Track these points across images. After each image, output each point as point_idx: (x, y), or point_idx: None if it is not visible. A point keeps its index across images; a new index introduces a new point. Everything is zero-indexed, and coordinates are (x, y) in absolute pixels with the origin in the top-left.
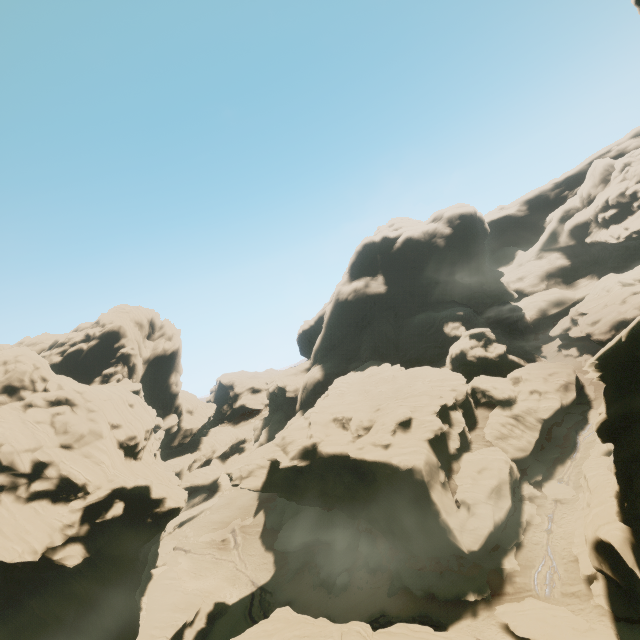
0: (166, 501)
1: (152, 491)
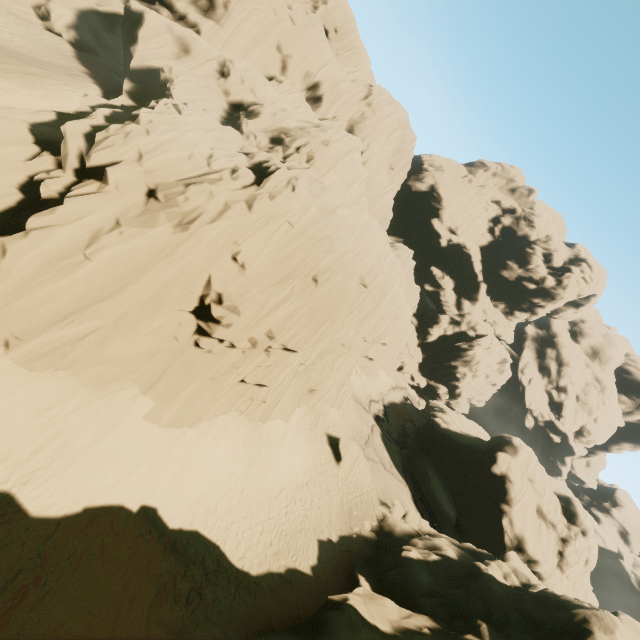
0: (564, 467)
1: (571, 457)
